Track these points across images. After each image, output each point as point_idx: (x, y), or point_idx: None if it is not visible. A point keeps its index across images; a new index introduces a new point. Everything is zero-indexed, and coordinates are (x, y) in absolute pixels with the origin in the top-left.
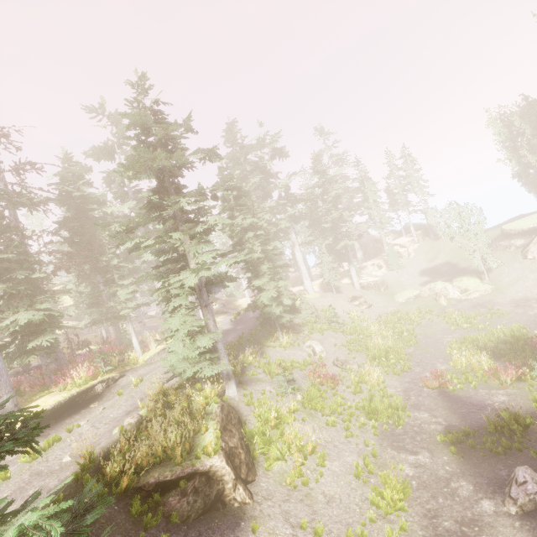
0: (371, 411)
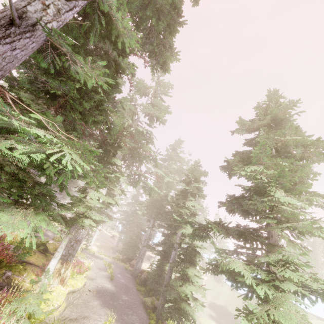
0: None
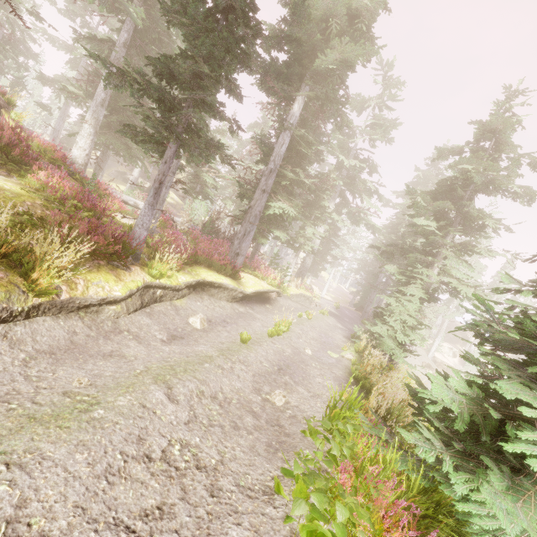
0: None
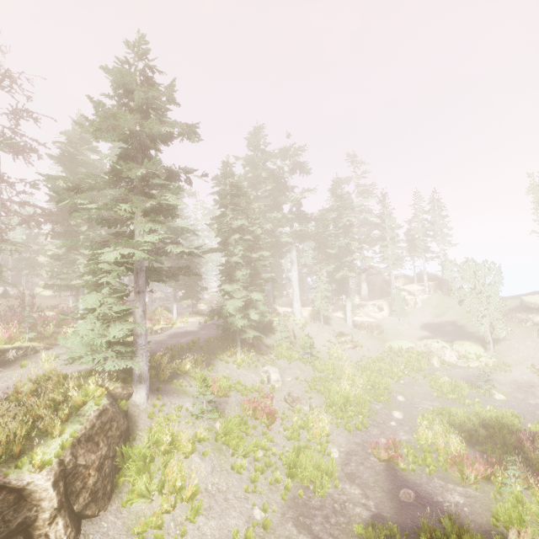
0: (292, 467)
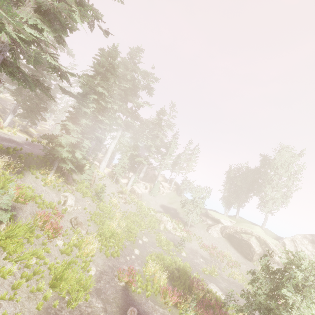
0: (58, 278)
